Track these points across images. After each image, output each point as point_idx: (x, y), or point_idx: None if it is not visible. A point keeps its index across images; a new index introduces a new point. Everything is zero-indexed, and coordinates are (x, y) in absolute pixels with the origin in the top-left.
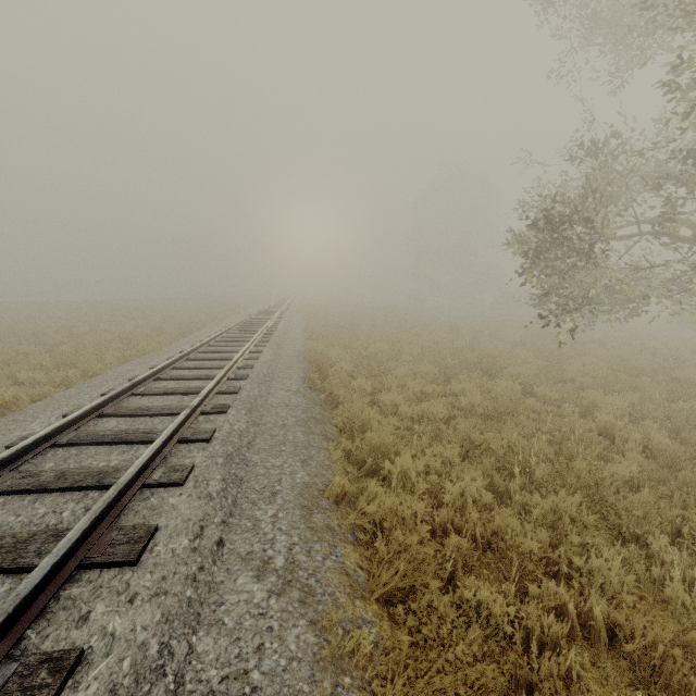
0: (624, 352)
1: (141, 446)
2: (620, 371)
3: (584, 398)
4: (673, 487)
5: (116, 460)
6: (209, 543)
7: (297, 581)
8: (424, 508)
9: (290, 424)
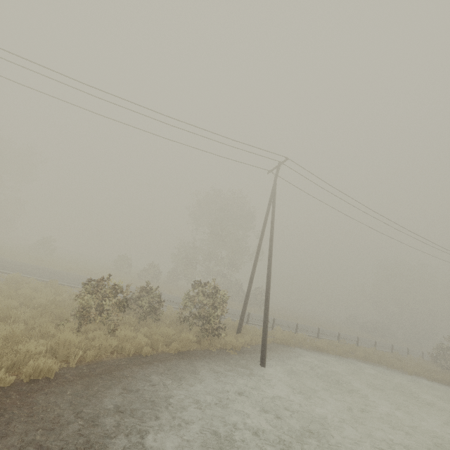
0: None
1: None
2: None
3: None
4: None
5: None
6: None
7: None
8: None
9: None
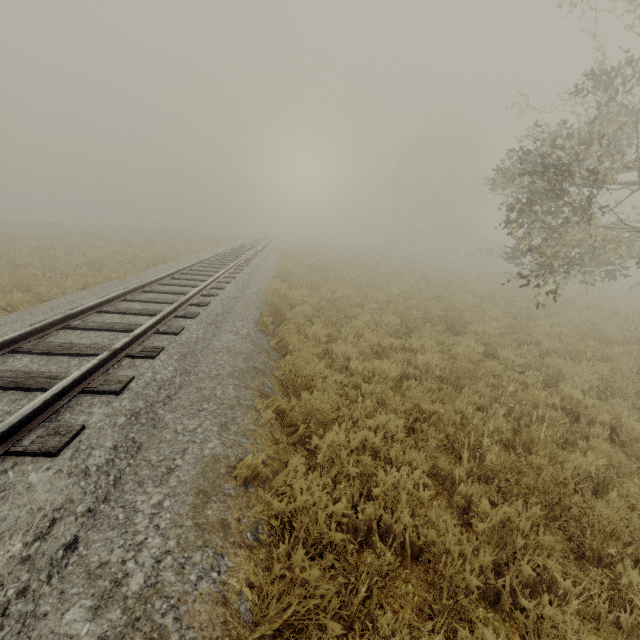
0: (595, 316)
1: (39, 394)
2: (589, 336)
3: (550, 366)
4: None
5: None
6: (53, 547)
7: (148, 619)
8: (350, 497)
9: (224, 375)
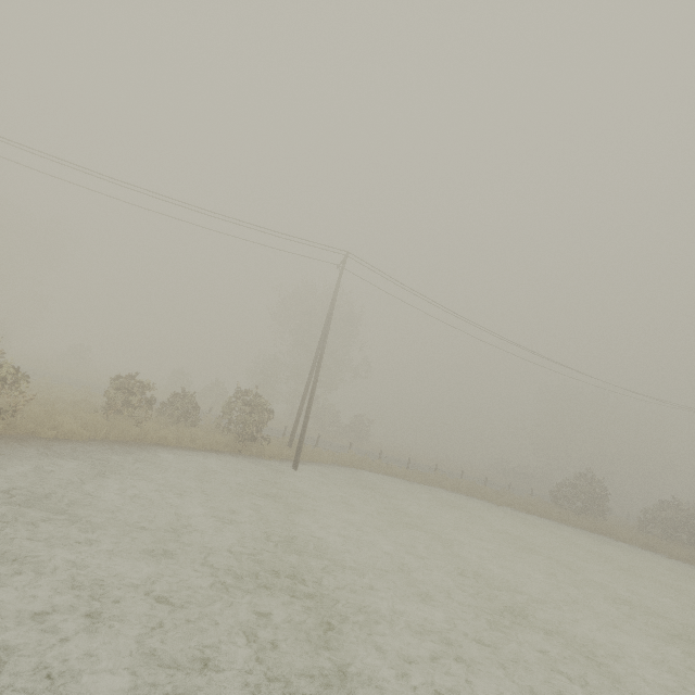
0: None
1: None
2: None
3: None
4: None
5: None
6: None
7: None
8: None
9: None
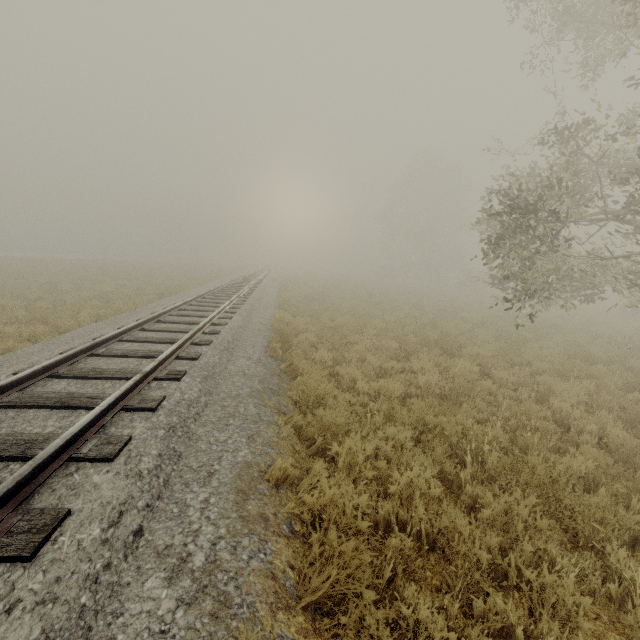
0: (580, 339)
1: (83, 412)
2: (576, 357)
3: (540, 383)
4: (632, 489)
5: (52, 427)
6: (124, 533)
7: (213, 587)
8: (369, 497)
9: (244, 395)
